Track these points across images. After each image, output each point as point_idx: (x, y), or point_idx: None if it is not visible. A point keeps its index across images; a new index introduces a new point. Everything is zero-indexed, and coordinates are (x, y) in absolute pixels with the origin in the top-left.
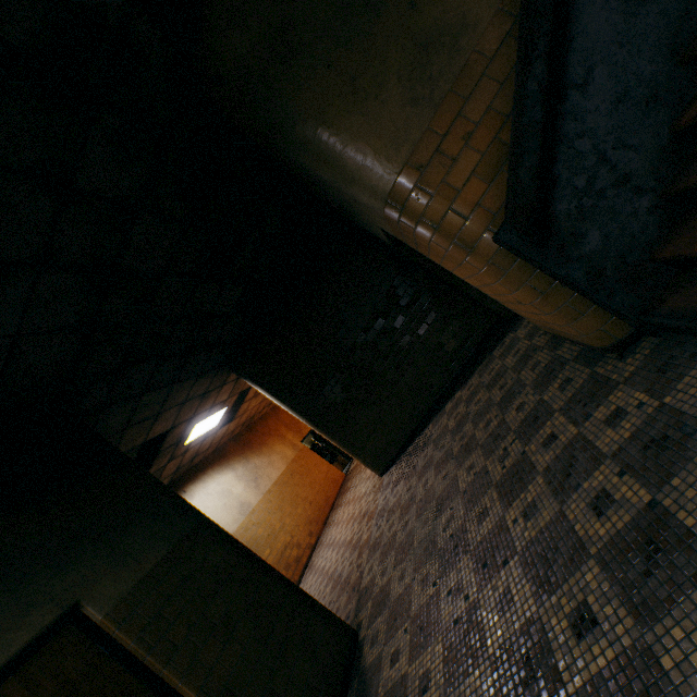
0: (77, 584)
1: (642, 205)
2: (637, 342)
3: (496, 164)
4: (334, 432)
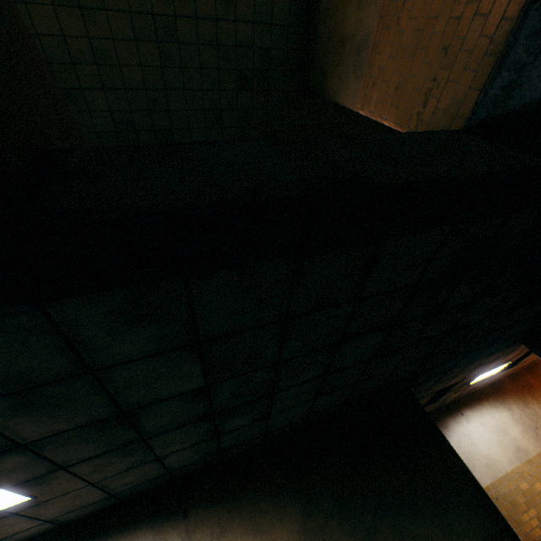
0: (423, 535)
1: None
2: None
3: None
4: None
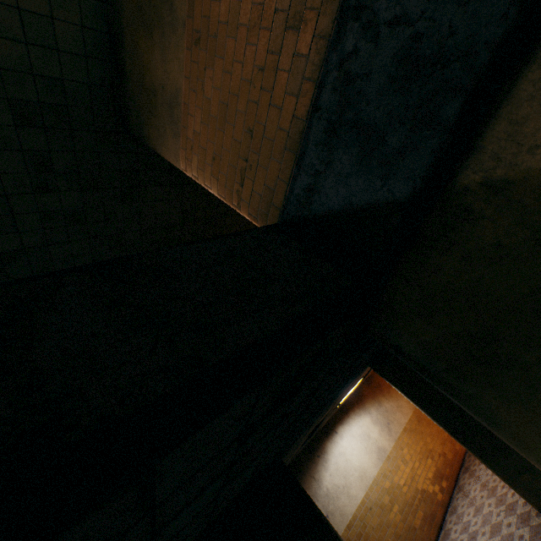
0: None
1: None
2: None
3: None
4: (476, 450)
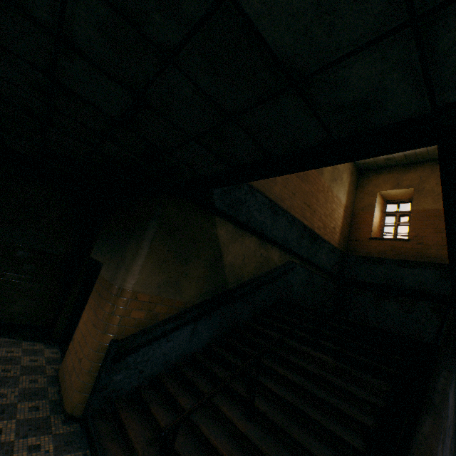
0: None
1: (134, 383)
2: (75, 421)
3: (142, 325)
4: None
